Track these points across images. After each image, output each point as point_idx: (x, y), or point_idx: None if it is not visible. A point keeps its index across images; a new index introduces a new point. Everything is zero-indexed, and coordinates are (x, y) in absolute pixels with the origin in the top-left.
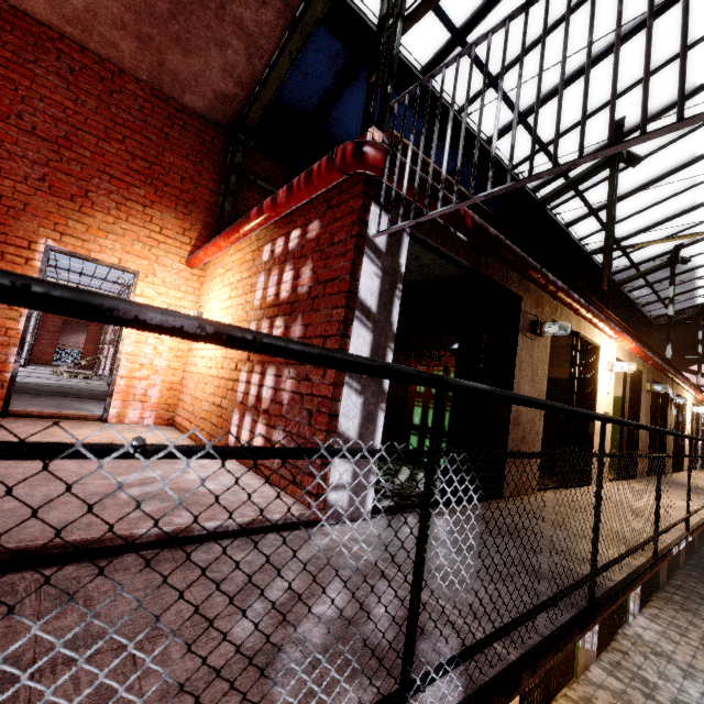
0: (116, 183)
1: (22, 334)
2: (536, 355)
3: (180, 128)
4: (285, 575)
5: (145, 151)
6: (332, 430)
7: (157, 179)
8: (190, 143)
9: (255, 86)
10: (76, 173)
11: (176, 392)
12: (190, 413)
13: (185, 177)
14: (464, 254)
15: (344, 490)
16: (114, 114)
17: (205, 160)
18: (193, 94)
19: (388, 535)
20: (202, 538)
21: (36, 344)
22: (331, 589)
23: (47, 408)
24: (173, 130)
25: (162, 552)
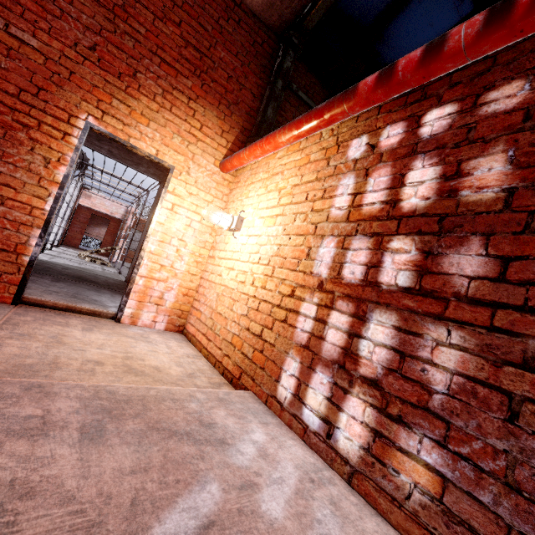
0: (165, 68)
1: (47, 216)
2: None
3: (235, 23)
4: None
5: (198, 40)
6: None
7: (205, 73)
8: (242, 41)
9: None
10: (128, 49)
11: (191, 298)
12: (209, 327)
13: (231, 76)
14: None
15: None
16: None
17: (252, 62)
18: None
19: None
20: None
21: (69, 230)
22: None
23: (63, 298)
24: (227, 24)
25: None
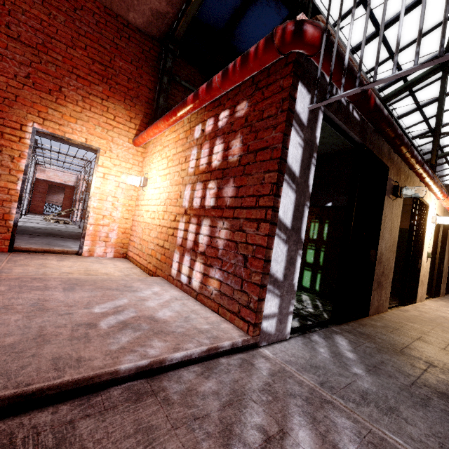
0: (81, 81)
1: (20, 193)
2: (394, 212)
3: (126, 39)
4: (251, 408)
5: (101, 57)
6: (266, 272)
7: (111, 79)
8: (134, 52)
9: (182, 4)
10: (52, 72)
11: (128, 235)
12: (139, 250)
13: (130, 78)
14: (357, 131)
15: (273, 318)
16: (78, 27)
17: (144, 65)
18: (135, 11)
19: (310, 355)
20: (172, 366)
21: (32, 201)
22: (295, 424)
23: (40, 245)
24: (121, 41)
25: (141, 384)
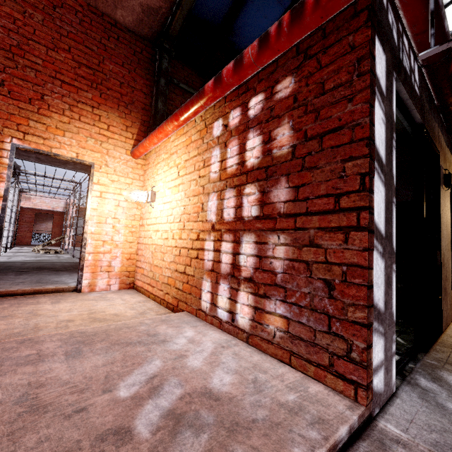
0: (66, 87)
1: None
2: (446, 204)
3: (115, 40)
4: None
5: (88, 59)
6: (370, 304)
7: (101, 84)
8: (124, 53)
9: None
10: (31, 78)
11: (133, 260)
12: (151, 278)
13: (123, 82)
14: (418, 109)
15: (380, 369)
16: (59, 27)
17: (137, 67)
18: (123, 8)
19: (451, 423)
20: None
21: (18, 232)
22: None
23: (29, 285)
24: (109, 42)
25: None
